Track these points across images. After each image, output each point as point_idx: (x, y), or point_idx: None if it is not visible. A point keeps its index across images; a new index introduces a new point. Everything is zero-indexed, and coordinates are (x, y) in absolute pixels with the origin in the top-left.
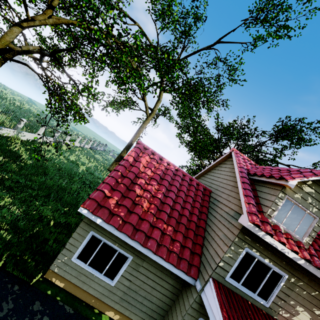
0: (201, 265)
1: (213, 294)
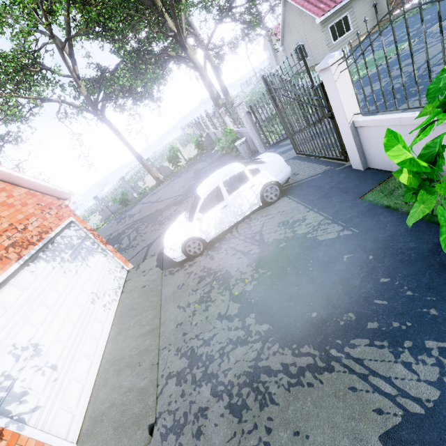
0: None
1: None
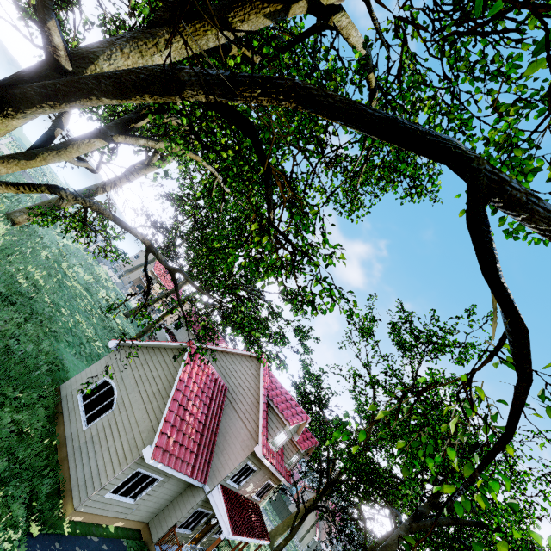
0: (210, 471)
1: (220, 497)
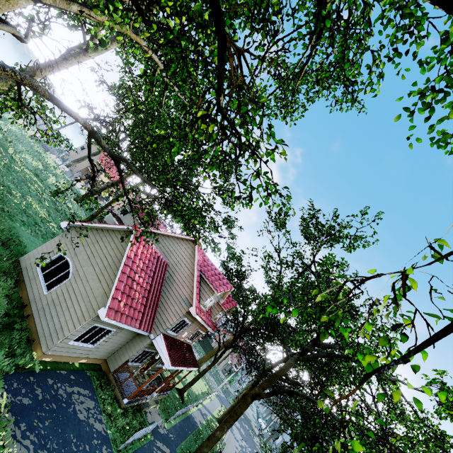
0: (154, 324)
1: (162, 342)
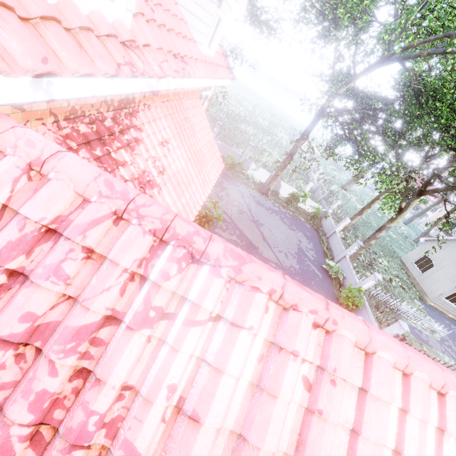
0: None
1: None
